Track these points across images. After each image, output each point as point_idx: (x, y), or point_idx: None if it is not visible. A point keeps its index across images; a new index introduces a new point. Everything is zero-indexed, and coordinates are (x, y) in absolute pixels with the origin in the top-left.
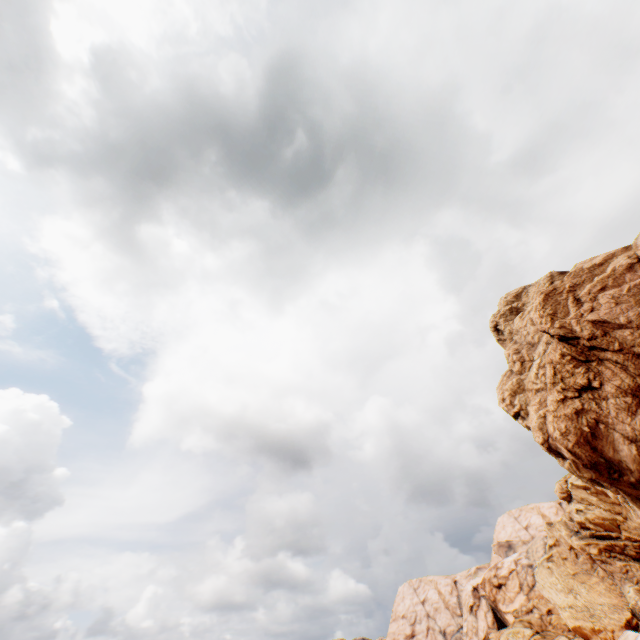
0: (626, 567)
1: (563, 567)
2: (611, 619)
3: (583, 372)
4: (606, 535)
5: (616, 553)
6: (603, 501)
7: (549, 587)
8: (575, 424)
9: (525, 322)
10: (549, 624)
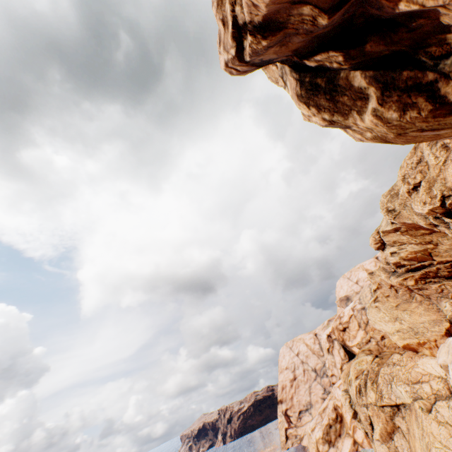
0: (441, 287)
1: (387, 303)
2: (433, 332)
3: None
4: (420, 266)
5: (431, 278)
6: (414, 236)
7: (379, 321)
8: None
9: None
10: (384, 347)
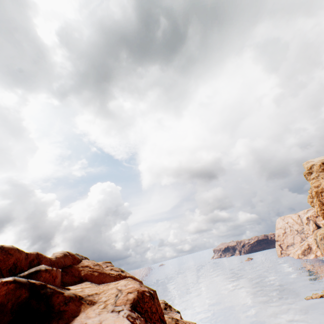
0: None
1: None
2: None
3: (323, 207)
4: None
5: None
6: None
7: None
8: (322, 214)
9: (312, 186)
10: None
